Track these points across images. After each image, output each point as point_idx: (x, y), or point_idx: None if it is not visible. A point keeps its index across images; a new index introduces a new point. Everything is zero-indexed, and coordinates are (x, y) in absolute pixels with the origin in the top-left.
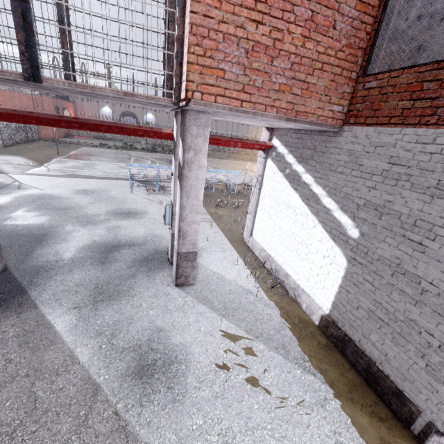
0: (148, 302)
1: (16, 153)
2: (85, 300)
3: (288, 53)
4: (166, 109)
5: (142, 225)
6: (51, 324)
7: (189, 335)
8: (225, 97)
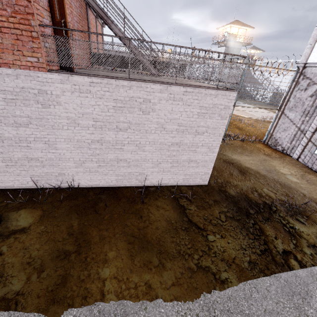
0: None
1: None
2: None
3: None
4: None
5: None
6: None
7: None
8: None
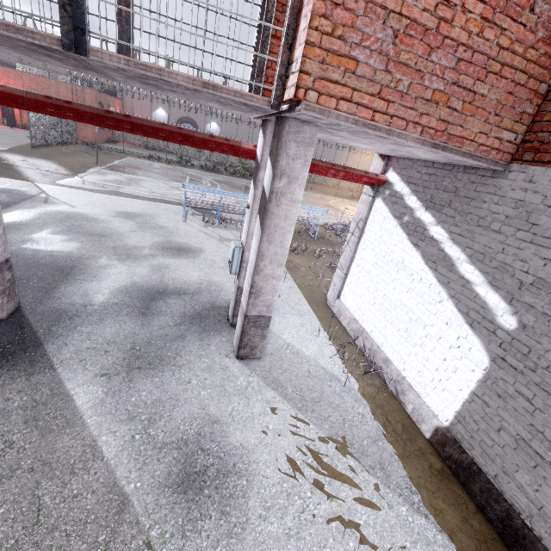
0: (199, 378)
1: (47, 157)
2: (117, 365)
3: (455, 43)
4: (251, 116)
5: (196, 268)
6: (70, 395)
7: (253, 433)
8: (352, 103)
